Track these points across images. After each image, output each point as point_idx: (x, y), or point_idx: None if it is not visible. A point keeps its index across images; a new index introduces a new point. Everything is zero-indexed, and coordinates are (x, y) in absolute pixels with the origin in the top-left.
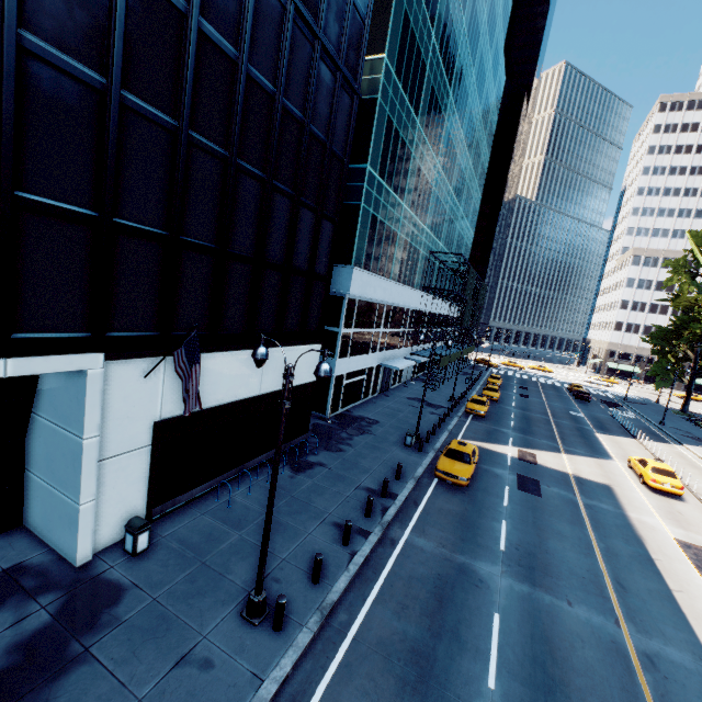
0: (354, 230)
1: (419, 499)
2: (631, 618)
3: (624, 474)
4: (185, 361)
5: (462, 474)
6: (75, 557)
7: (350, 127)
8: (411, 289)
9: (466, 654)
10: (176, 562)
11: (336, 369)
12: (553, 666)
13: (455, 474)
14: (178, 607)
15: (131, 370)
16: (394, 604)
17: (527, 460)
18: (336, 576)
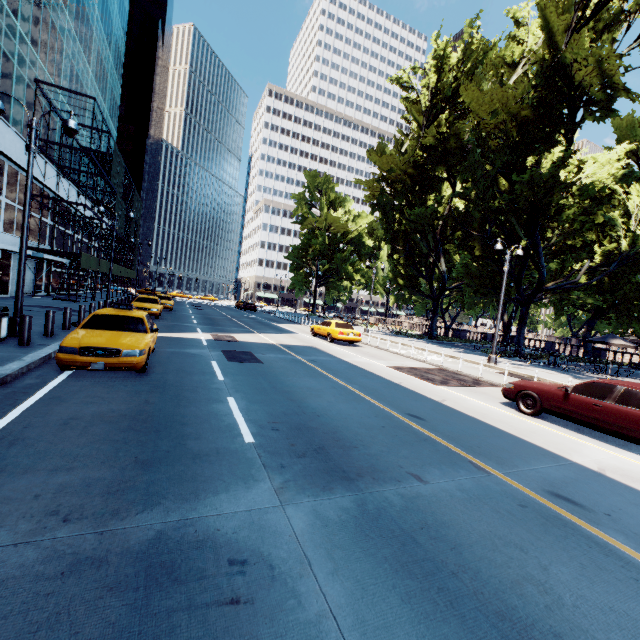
0: None
1: None
2: (472, 450)
3: (314, 339)
4: None
5: (128, 345)
6: None
7: None
8: None
9: None
10: None
11: None
12: None
13: (112, 347)
14: None
15: None
16: None
17: (226, 339)
18: None
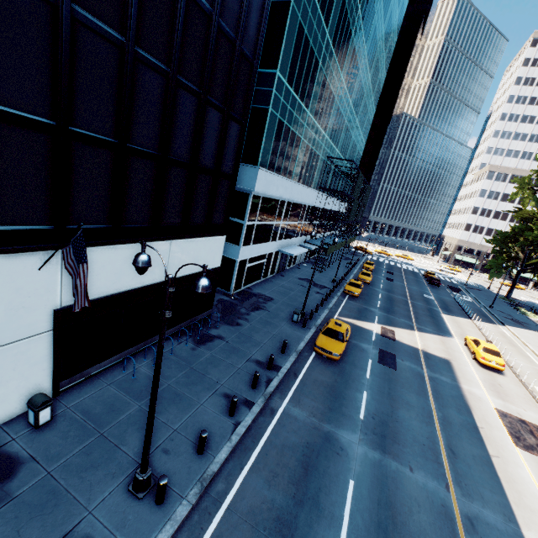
0: (262, 133)
1: (298, 371)
2: (458, 482)
3: (461, 350)
4: (74, 259)
5: (335, 350)
6: None
7: (261, 28)
8: (309, 188)
9: (323, 521)
10: (76, 433)
11: (240, 255)
12: (393, 531)
13: (330, 350)
14: (70, 480)
15: (21, 263)
16: (266, 473)
17: (387, 336)
18: (219, 446)
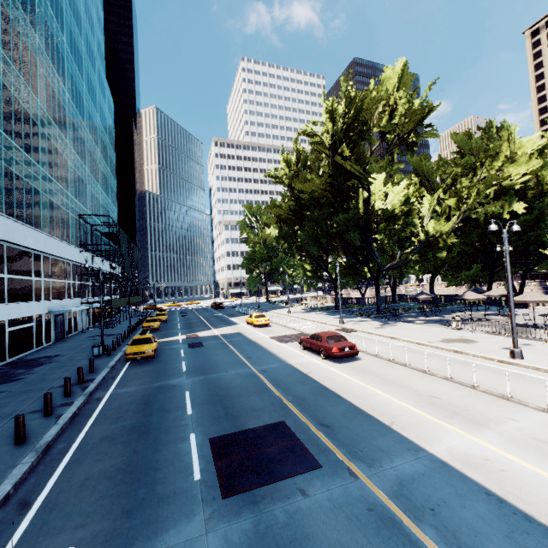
0: None
1: (116, 375)
2: (255, 364)
3: (245, 326)
4: None
5: (147, 349)
6: None
7: None
8: (68, 244)
9: (172, 412)
10: None
11: None
12: (222, 392)
13: (142, 351)
14: None
15: None
16: (110, 420)
17: (192, 337)
18: (45, 431)
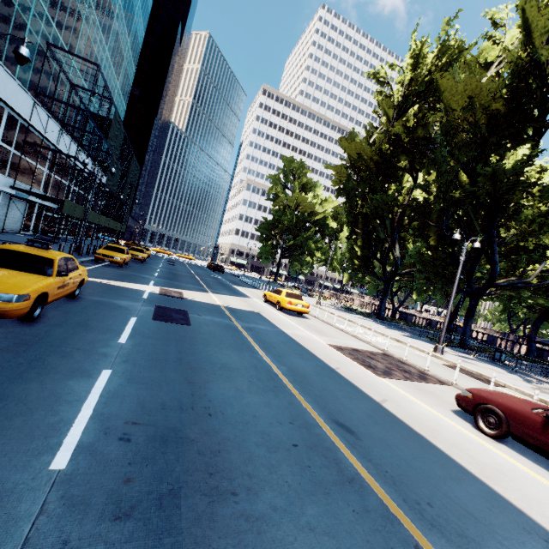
0: None
1: None
2: (420, 512)
3: (264, 305)
4: None
5: (5, 286)
6: None
7: None
8: (2, 65)
9: None
10: None
11: None
12: None
13: None
14: None
15: None
16: None
17: (171, 295)
18: None
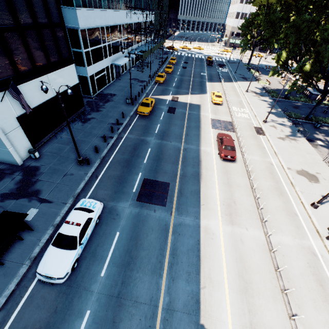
0: None
1: (131, 123)
2: (186, 142)
3: (208, 99)
4: (15, 94)
5: (146, 111)
6: (17, 163)
7: None
8: (118, 11)
9: (140, 158)
10: (51, 157)
11: (88, 72)
12: (161, 156)
13: (144, 112)
14: (58, 166)
15: None
16: (121, 153)
17: (174, 100)
18: (103, 150)
